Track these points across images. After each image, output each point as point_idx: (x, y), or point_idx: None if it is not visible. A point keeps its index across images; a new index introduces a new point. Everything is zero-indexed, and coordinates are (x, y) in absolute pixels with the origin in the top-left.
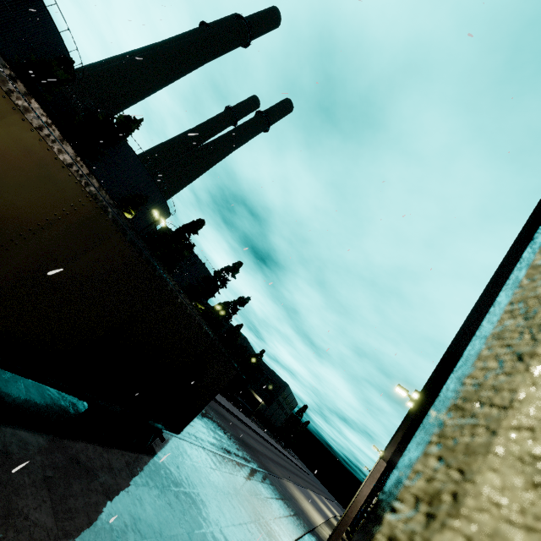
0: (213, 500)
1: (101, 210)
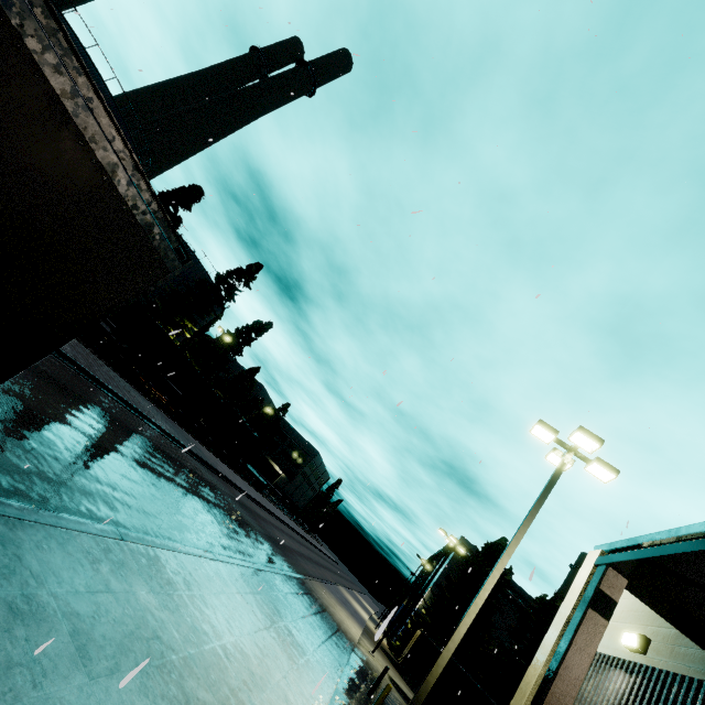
0: None
1: None
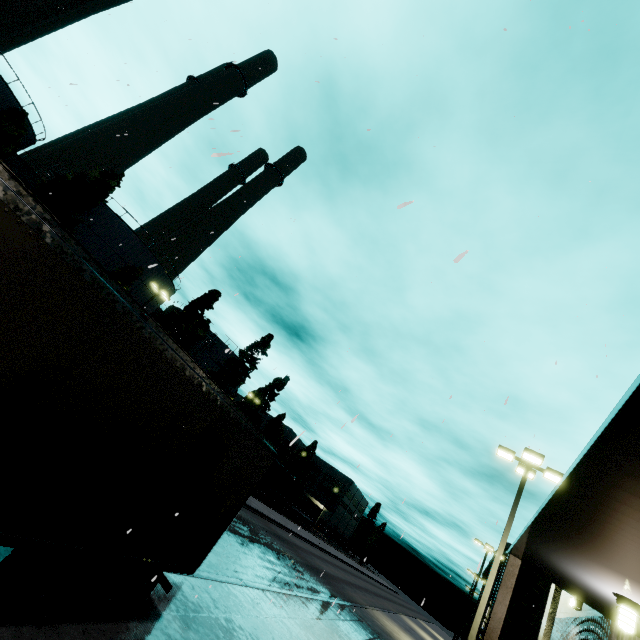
0: None
1: None
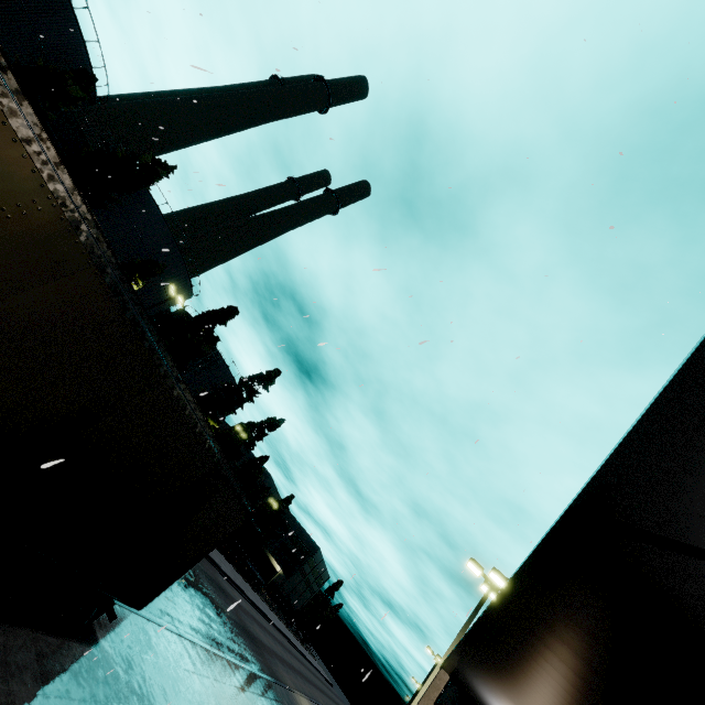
0: None
1: (70, 224)
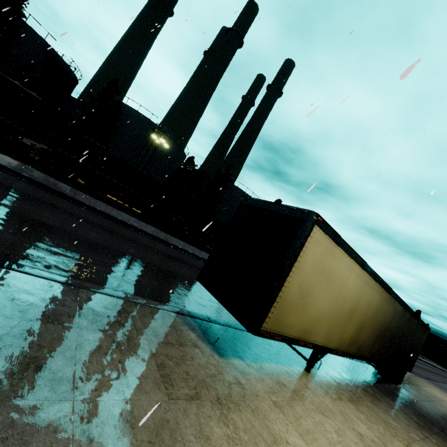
0: (444, 406)
1: (400, 305)
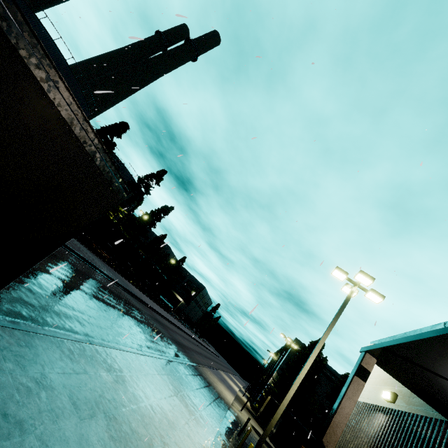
0: (69, 444)
1: None
